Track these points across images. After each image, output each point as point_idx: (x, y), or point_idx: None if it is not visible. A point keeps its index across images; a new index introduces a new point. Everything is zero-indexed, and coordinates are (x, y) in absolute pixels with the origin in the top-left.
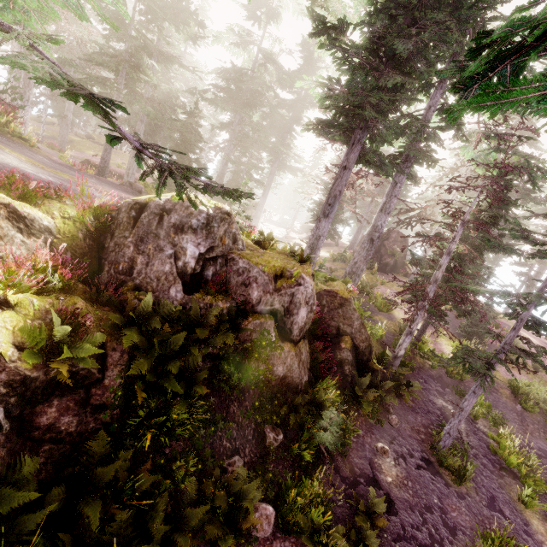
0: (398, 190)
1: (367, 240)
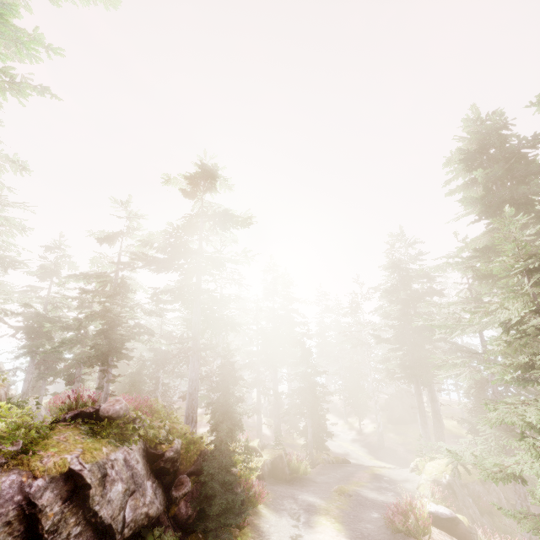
0: (433, 387)
1: (437, 421)
